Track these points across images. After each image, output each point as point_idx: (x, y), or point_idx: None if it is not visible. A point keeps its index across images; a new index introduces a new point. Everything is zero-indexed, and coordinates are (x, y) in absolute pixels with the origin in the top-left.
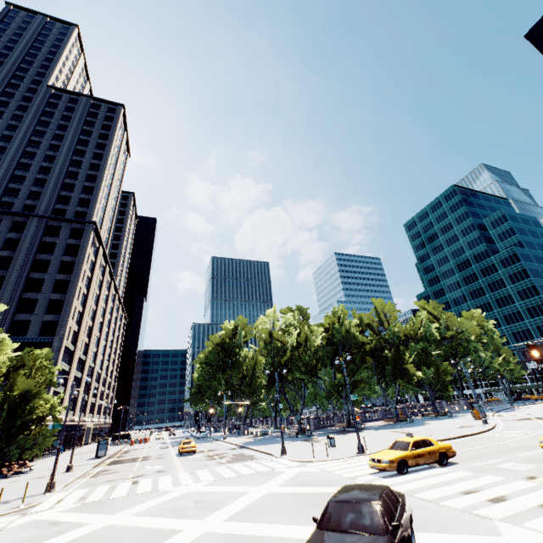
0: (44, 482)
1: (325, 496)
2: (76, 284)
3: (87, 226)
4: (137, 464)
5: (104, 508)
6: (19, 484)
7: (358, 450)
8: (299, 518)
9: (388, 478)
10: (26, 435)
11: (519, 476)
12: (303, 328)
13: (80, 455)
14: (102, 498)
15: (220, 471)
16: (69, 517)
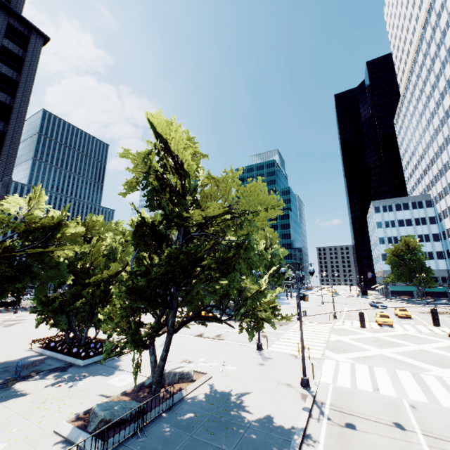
0: (206, 346)
1: (405, 335)
2: (23, 117)
3: (35, 36)
4: (202, 329)
5: (351, 349)
6: (187, 350)
7: (335, 317)
8: (430, 341)
9: (393, 328)
10: (101, 308)
11: (421, 325)
12: (239, 239)
13: (26, 324)
14: (320, 347)
15: (306, 329)
16: (360, 354)
